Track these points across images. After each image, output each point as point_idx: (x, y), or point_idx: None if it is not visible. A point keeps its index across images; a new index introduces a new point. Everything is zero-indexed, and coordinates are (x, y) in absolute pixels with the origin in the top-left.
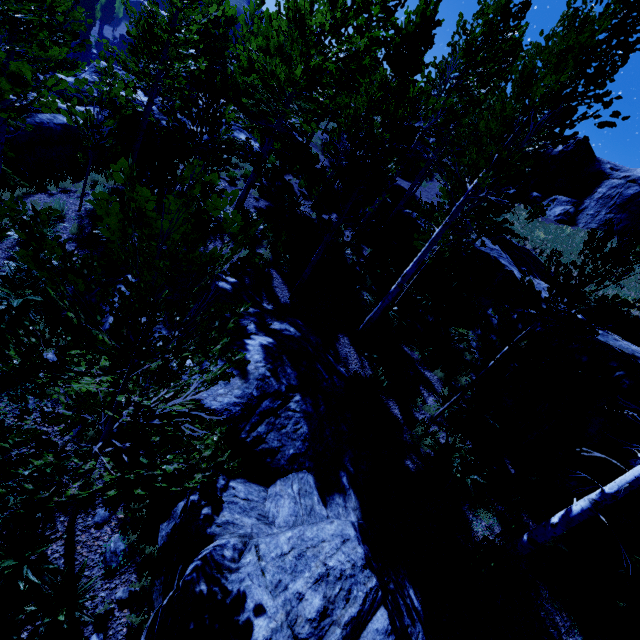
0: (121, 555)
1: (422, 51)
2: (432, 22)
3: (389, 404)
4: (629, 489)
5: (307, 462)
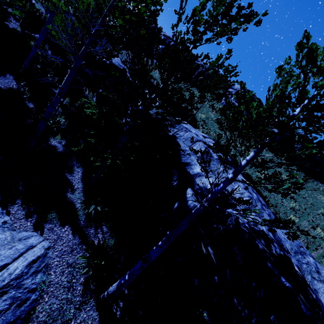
0: None
1: None
2: None
3: (29, 104)
4: (66, 83)
5: None
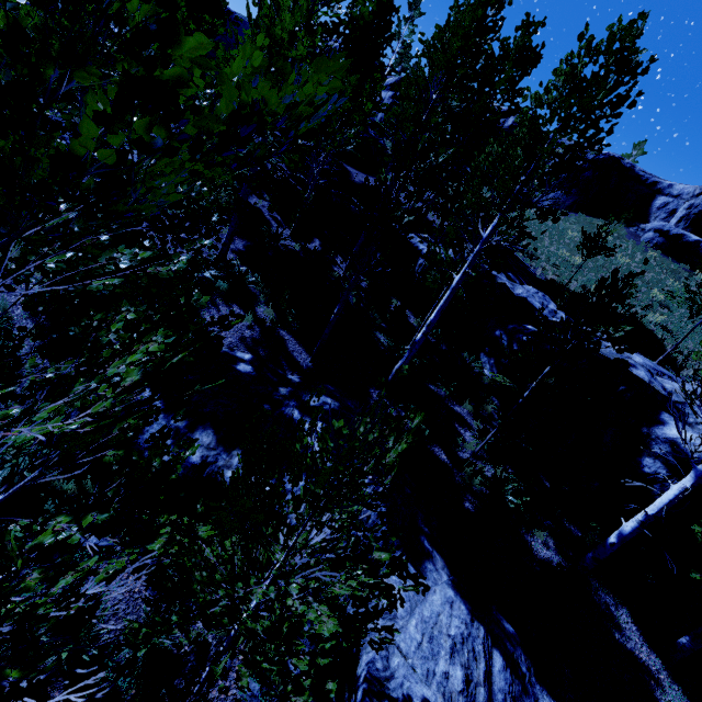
0: (259, 695)
1: (383, 44)
2: (389, 9)
3: (435, 451)
4: (665, 509)
5: (395, 541)
